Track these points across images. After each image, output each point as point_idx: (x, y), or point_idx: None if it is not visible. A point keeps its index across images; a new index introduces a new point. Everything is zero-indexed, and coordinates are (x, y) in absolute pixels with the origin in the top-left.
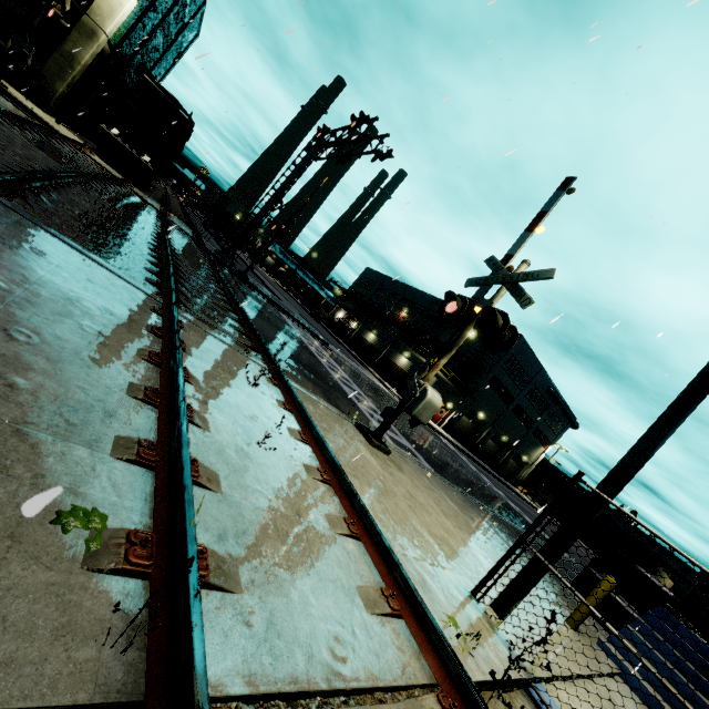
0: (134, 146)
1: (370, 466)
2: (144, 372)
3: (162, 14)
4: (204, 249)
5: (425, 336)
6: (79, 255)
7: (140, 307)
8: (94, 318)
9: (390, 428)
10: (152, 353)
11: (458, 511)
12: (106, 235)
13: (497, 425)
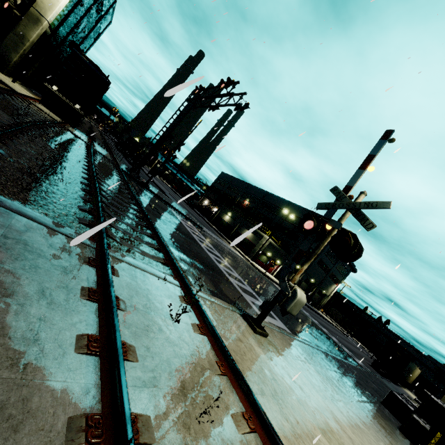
0: (68, 98)
1: (264, 365)
2: (83, 379)
3: (86, 8)
4: (119, 170)
5: (261, 216)
6: (19, 219)
7: (76, 264)
8: (29, 313)
9: (252, 294)
10: (90, 340)
11: (315, 373)
12: (47, 178)
13: (308, 273)
